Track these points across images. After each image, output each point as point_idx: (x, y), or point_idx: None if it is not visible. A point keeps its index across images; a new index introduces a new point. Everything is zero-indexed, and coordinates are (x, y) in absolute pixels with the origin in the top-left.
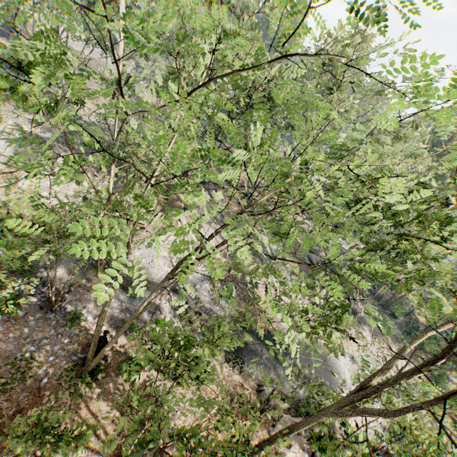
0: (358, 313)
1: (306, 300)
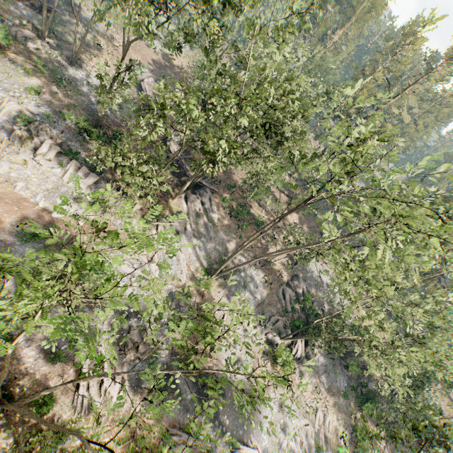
0: (310, 358)
1: (263, 335)
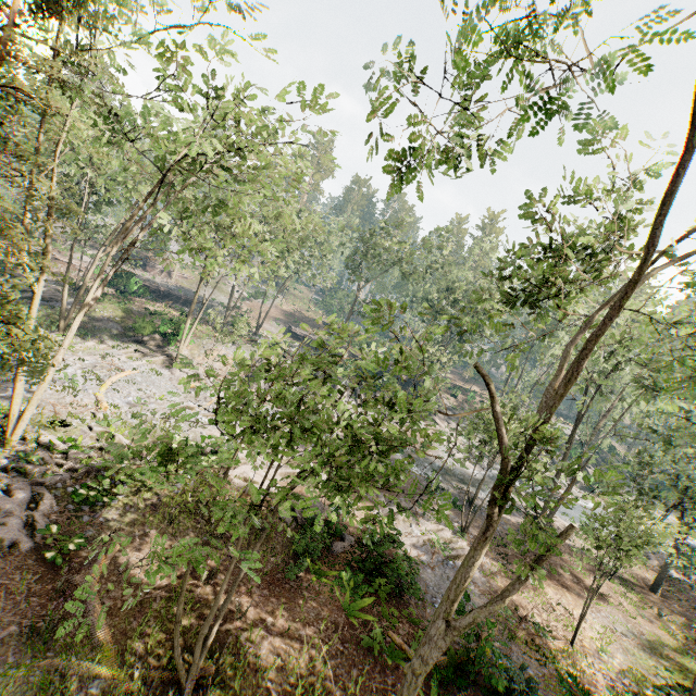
0: None
1: (563, 478)
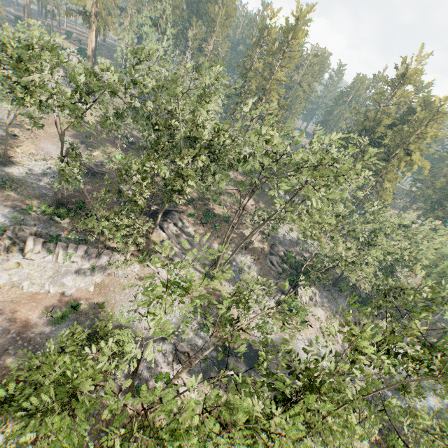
0: (313, 298)
1: (272, 300)
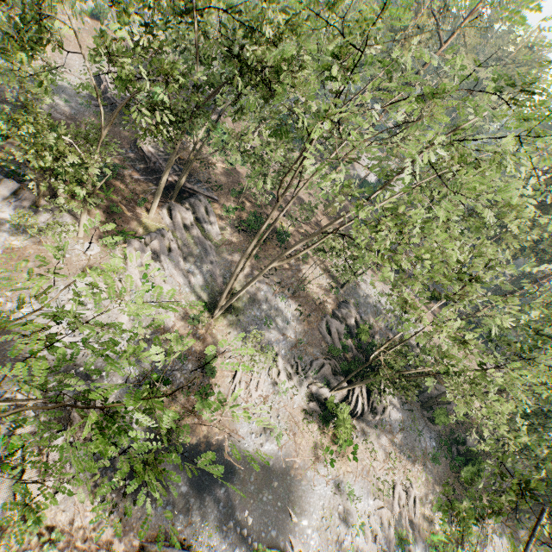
0: (377, 413)
1: (303, 388)
